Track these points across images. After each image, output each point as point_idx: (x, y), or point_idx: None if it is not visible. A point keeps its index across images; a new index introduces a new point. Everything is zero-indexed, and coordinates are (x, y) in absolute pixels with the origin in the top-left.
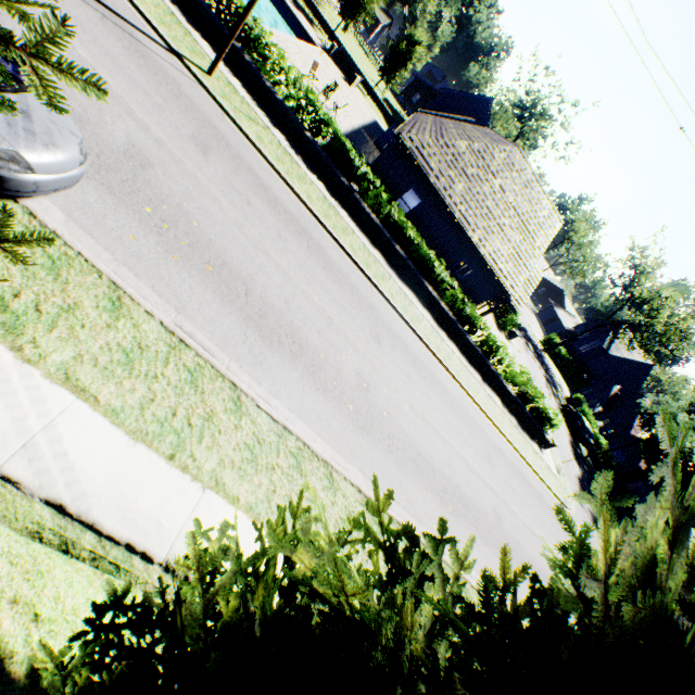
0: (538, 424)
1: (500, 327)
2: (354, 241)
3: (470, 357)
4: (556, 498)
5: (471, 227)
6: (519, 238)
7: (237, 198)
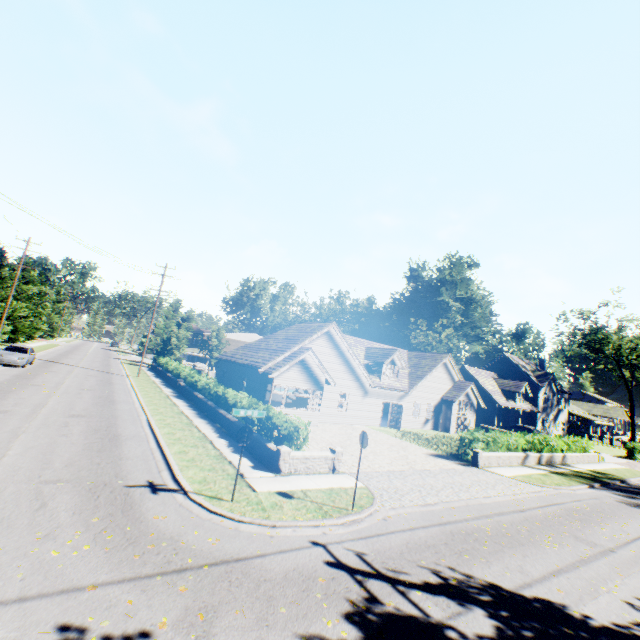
0: (260, 436)
1: (458, 459)
2: (153, 389)
3: (211, 416)
4: (175, 482)
5: (242, 358)
6: (283, 344)
7: (83, 377)
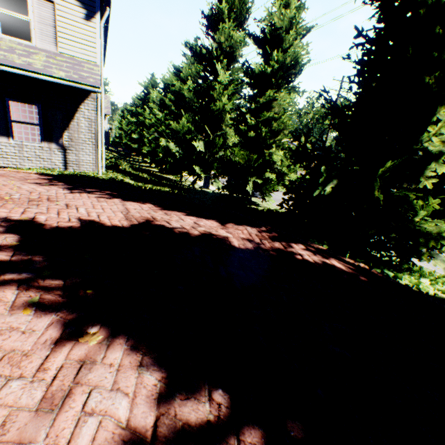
0: None
1: None
2: None
3: None
4: None
5: None
6: None
7: None
